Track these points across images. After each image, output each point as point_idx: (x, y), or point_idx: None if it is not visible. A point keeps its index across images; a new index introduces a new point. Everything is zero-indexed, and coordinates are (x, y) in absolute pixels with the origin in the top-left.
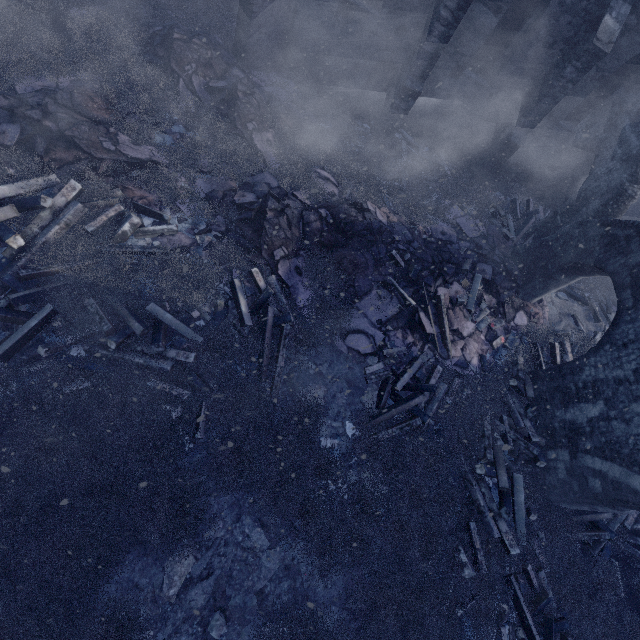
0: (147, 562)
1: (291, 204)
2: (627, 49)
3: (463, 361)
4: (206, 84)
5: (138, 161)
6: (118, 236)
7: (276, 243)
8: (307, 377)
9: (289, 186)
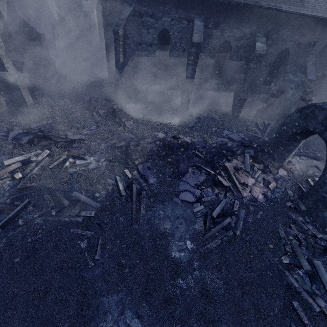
0: None
1: (142, 142)
2: (274, 52)
3: (253, 198)
4: (104, 111)
5: (75, 140)
6: (64, 168)
7: (135, 158)
8: (159, 218)
9: (141, 137)
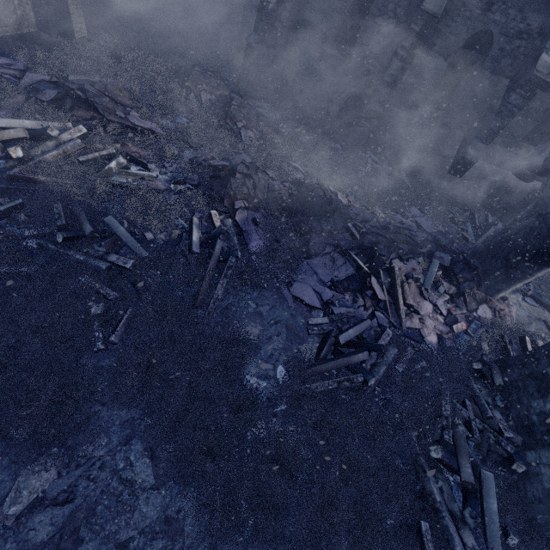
0: (0, 463)
1: (260, 176)
2: None
3: (418, 335)
4: (211, 99)
5: (140, 128)
6: (104, 171)
7: (239, 196)
8: (245, 314)
9: (262, 167)
